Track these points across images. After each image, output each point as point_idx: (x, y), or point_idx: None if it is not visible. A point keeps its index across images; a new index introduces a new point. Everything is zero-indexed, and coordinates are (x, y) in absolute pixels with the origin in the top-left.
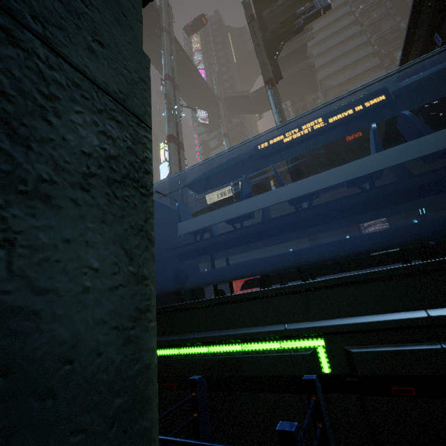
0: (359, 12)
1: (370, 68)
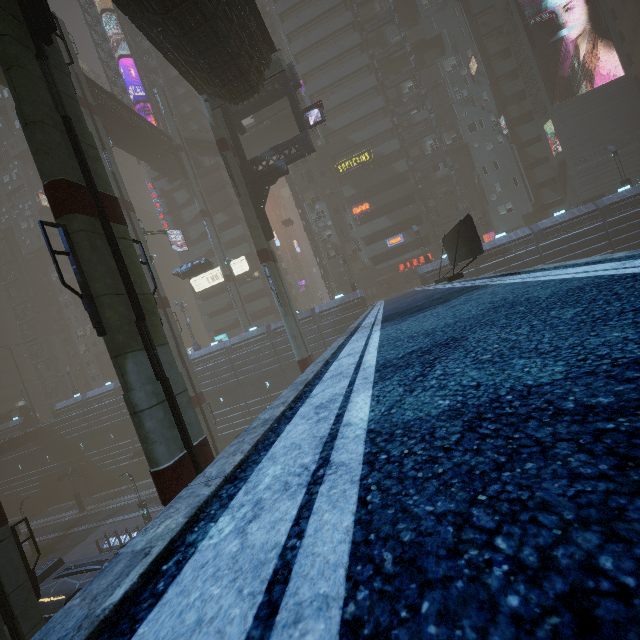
0: (357, 2)
1: (374, 111)
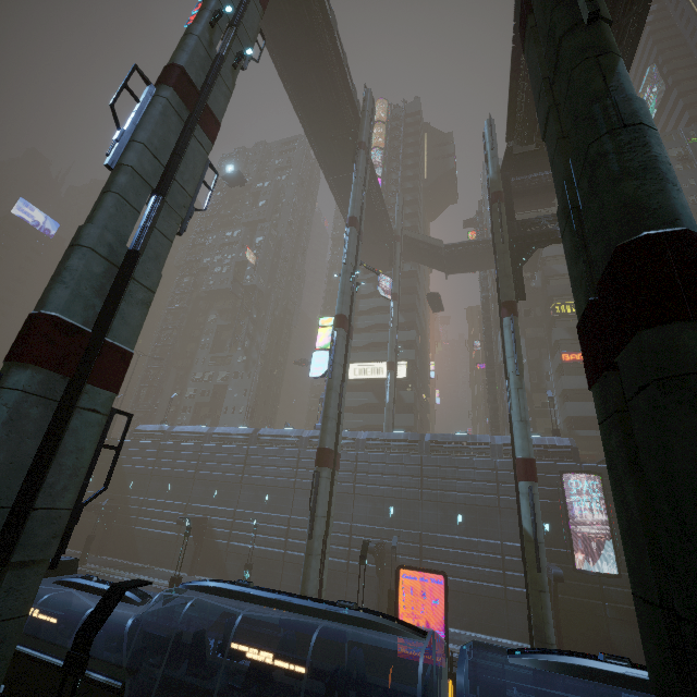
0: None
1: None
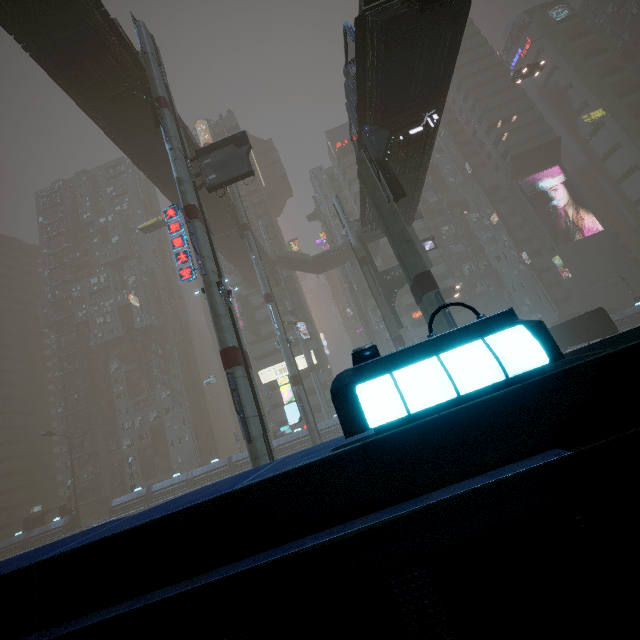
0: None
1: None
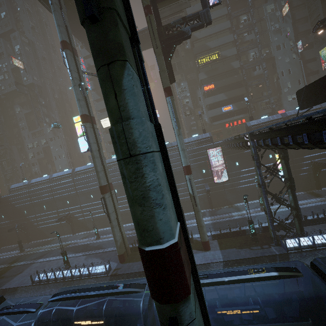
0: None
1: (224, 29)
